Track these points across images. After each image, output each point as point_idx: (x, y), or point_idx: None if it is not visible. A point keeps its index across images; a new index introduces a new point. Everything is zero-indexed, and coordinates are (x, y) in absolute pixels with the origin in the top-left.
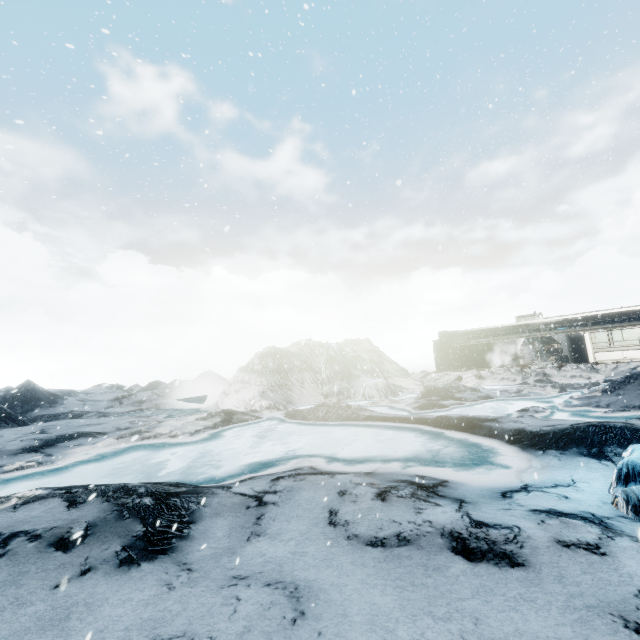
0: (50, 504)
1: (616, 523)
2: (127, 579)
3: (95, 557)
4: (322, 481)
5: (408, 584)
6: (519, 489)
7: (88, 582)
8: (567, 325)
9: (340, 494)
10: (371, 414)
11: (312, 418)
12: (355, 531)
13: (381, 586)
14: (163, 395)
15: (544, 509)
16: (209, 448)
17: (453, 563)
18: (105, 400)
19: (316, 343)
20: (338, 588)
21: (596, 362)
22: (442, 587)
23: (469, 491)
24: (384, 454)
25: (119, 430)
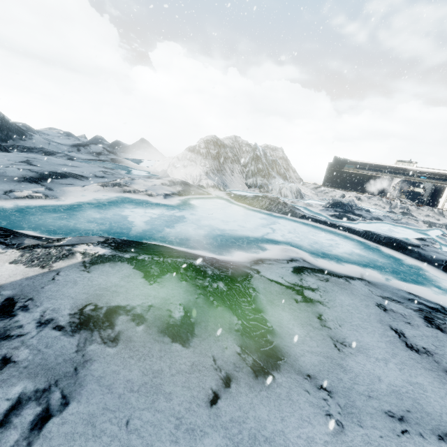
0: (122, 270)
1: None
2: (276, 398)
3: (222, 359)
4: (345, 286)
5: None
6: None
7: (241, 399)
8: (431, 176)
9: (381, 308)
10: (305, 214)
11: (257, 206)
12: None
13: None
14: (112, 152)
15: None
16: (185, 213)
17: None
18: (66, 144)
19: (244, 141)
20: None
21: (442, 209)
22: None
23: None
24: (341, 256)
25: (97, 177)
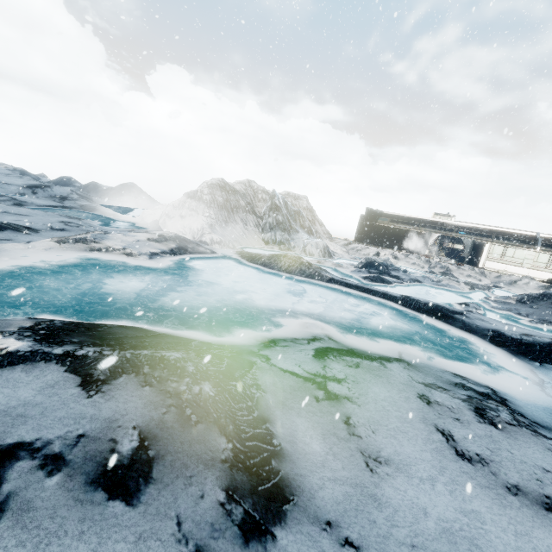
0: (45, 375)
1: None
2: None
3: (192, 519)
4: (380, 372)
5: None
6: None
7: None
8: (470, 232)
9: (424, 401)
10: (333, 277)
11: (274, 267)
12: (508, 478)
13: None
14: (84, 196)
15: None
16: (178, 279)
17: None
18: (14, 185)
19: (260, 187)
20: None
21: (483, 268)
22: None
23: (535, 412)
24: (376, 329)
25: (53, 230)
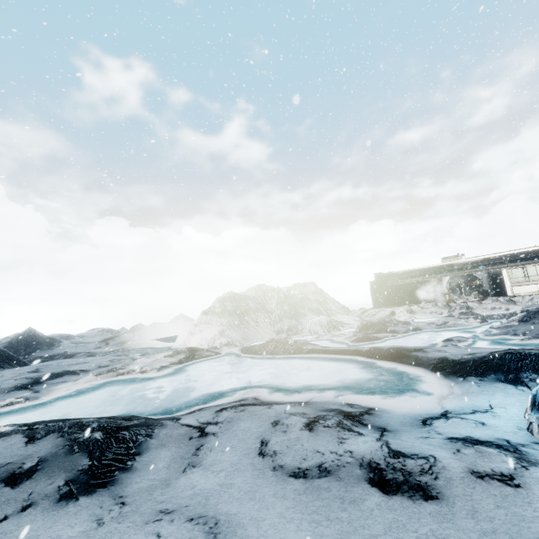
0: (12, 440)
1: (531, 451)
2: (63, 514)
3: (38, 492)
4: (260, 412)
5: (323, 518)
6: (439, 416)
7: (26, 518)
8: (487, 264)
9: (273, 424)
10: (313, 347)
11: (262, 352)
12: (281, 462)
13: (297, 520)
14: (143, 336)
15: (461, 437)
16: (172, 382)
17: (369, 496)
18: (94, 342)
19: (269, 287)
20: (256, 523)
21: (514, 295)
22: (356, 522)
23: (393, 418)
24: (321, 383)
25: (100, 368)
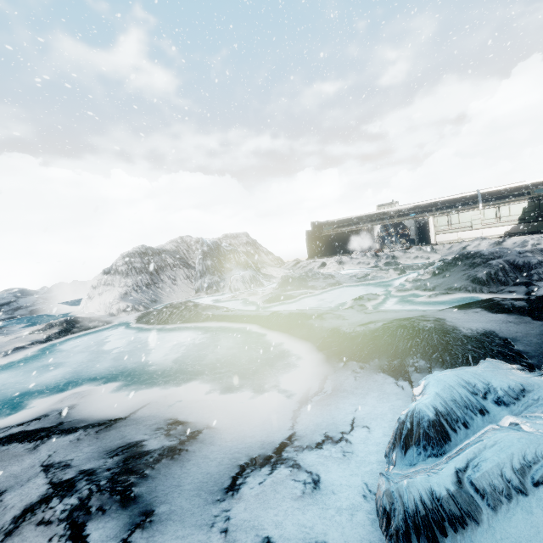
0: None
1: None
2: None
3: None
4: (6, 462)
5: None
6: (272, 453)
7: None
8: (417, 211)
9: None
10: (214, 313)
11: (155, 321)
12: None
13: None
14: (50, 299)
15: None
16: (10, 373)
17: None
18: None
19: (193, 239)
20: None
21: (436, 243)
22: None
23: (203, 464)
24: (188, 370)
25: None
